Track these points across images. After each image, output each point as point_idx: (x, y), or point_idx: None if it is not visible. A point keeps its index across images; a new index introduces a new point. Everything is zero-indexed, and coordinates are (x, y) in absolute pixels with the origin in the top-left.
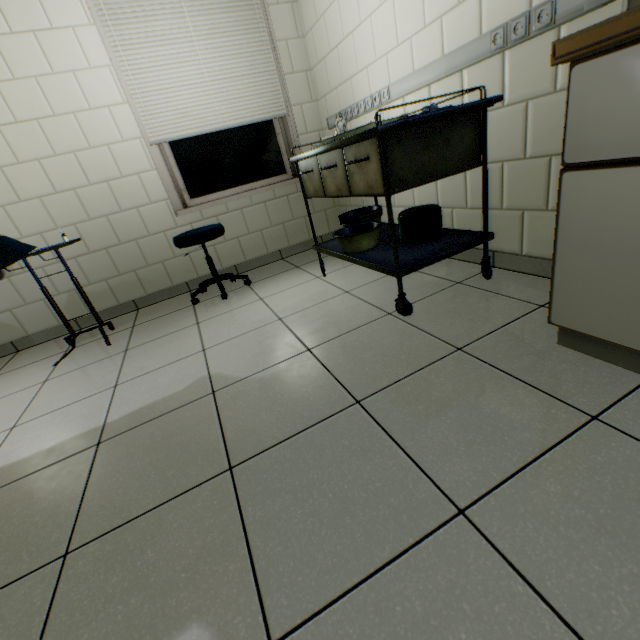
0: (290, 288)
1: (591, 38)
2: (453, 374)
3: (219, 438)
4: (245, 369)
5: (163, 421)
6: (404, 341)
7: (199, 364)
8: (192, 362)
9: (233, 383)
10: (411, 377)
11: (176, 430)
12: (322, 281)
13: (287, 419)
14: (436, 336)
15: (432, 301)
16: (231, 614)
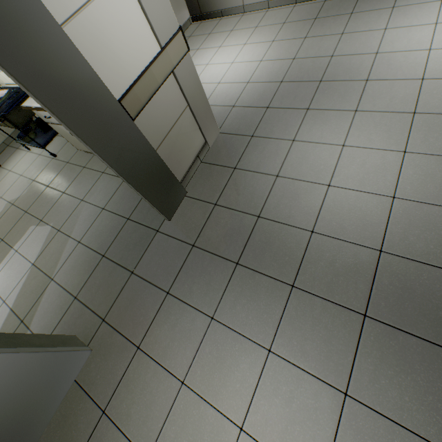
0: (19, 161)
1: (25, 108)
2: (66, 170)
3: (21, 210)
4: (18, 195)
5: (4, 217)
6: (57, 166)
7: (3, 202)
8: (0, 202)
9: (17, 199)
10: (58, 175)
11: (9, 216)
12: (30, 153)
13: (34, 198)
14: (64, 161)
15: (64, 149)
16: (35, 223)
